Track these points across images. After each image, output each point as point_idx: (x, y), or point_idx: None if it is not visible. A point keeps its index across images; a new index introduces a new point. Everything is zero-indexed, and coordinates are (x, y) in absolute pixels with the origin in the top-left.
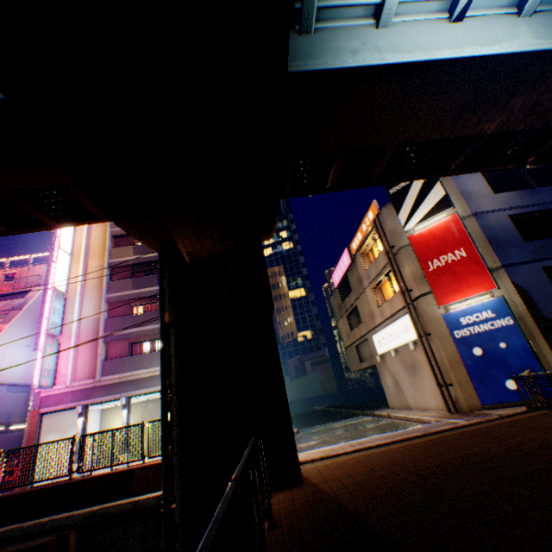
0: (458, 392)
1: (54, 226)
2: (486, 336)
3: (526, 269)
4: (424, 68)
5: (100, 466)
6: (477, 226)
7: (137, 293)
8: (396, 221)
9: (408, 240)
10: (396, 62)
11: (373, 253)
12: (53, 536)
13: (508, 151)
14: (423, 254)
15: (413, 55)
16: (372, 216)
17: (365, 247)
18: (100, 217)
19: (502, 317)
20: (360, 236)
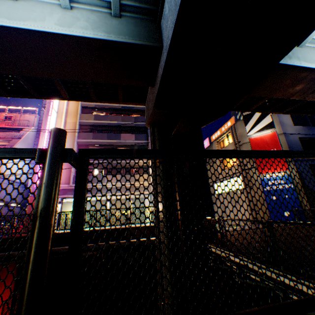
0: (260, 215)
1: (94, 101)
2: (279, 191)
3: (302, 164)
4: (313, 71)
5: (106, 225)
6: (284, 140)
7: (95, 142)
8: (244, 129)
9: (248, 140)
10: (305, 66)
11: (223, 143)
12: (95, 252)
13: (312, 108)
14: (255, 148)
15: (311, 65)
16: (230, 124)
17: (220, 139)
18: (119, 101)
19: (288, 184)
20: (219, 133)
